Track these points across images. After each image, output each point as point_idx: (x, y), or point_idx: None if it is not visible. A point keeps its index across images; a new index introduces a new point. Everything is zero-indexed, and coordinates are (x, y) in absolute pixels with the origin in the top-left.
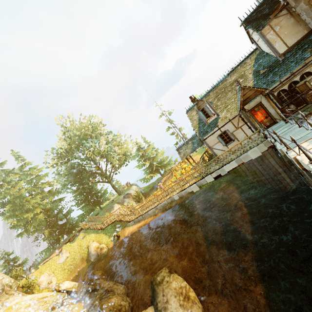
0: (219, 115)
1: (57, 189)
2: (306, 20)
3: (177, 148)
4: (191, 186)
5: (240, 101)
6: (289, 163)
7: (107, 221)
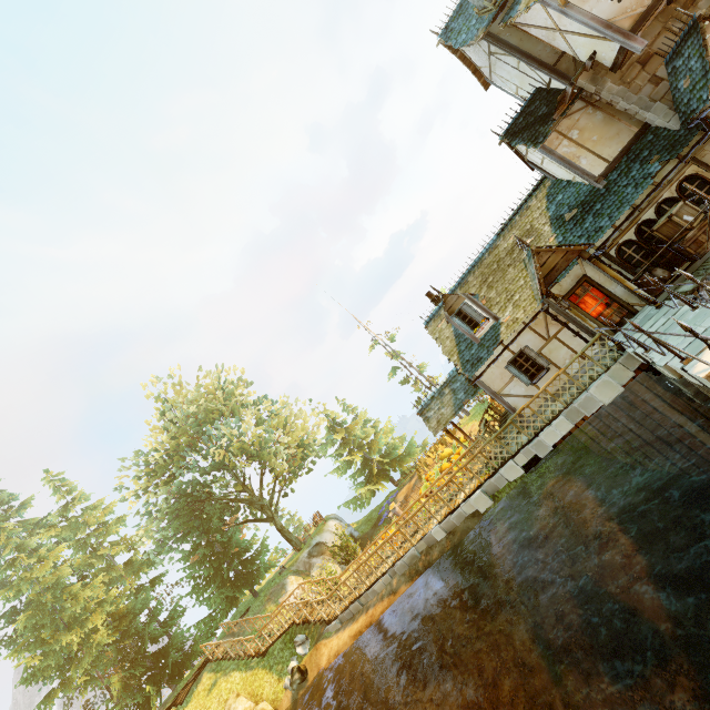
0: (498, 318)
1: (145, 555)
2: (628, 109)
3: (419, 409)
4: (470, 499)
5: (536, 278)
6: (700, 399)
7: (272, 627)
